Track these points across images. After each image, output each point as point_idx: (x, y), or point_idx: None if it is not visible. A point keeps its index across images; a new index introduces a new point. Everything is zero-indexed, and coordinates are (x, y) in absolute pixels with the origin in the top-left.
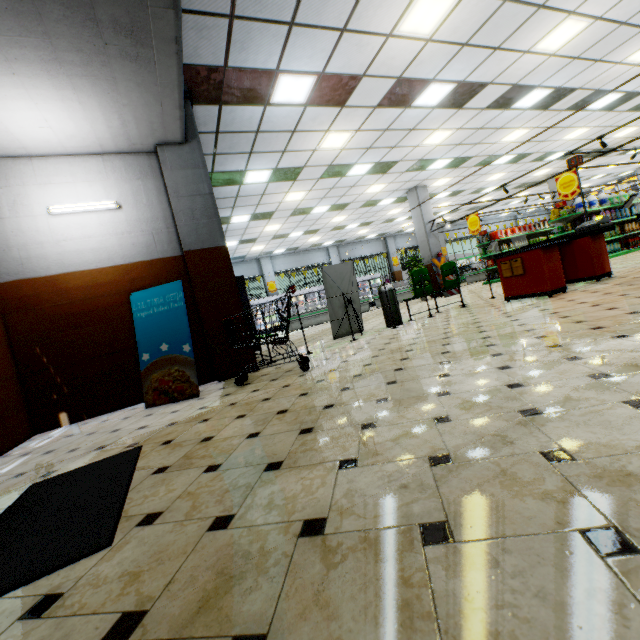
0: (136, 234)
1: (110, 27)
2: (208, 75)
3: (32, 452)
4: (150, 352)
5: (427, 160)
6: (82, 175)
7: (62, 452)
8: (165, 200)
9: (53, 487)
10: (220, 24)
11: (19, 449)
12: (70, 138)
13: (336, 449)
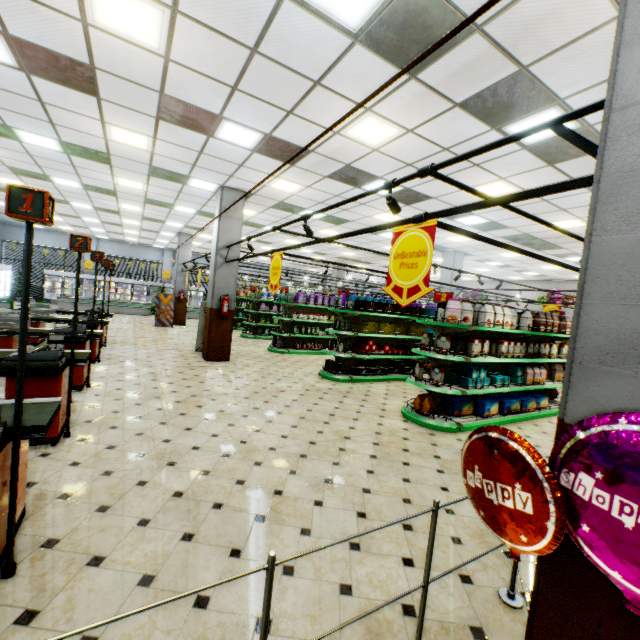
0: None
1: None
2: None
3: None
4: None
5: (154, 218)
6: None
7: None
8: None
9: None
10: None
11: None
12: None
13: None
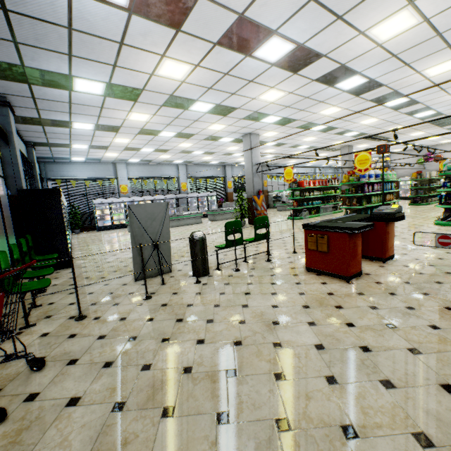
0: None
1: None
2: None
3: None
4: None
5: (261, 113)
6: None
7: None
8: None
9: None
10: None
11: None
12: None
13: None
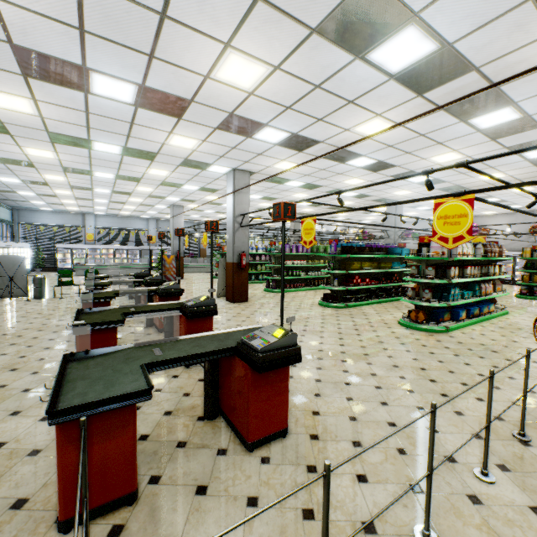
0: None
1: None
2: None
3: None
4: None
5: (158, 196)
6: None
7: None
8: None
9: None
10: None
11: None
12: None
13: None
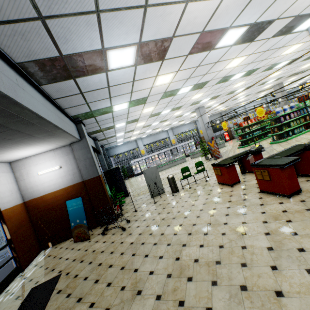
0: (67, 176)
1: (42, 136)
2: (86, 114)
3: (37, 265)
4: (74, 222)
5: (197, 101)
6: (47, 158)
7: (44, 268)
8: (76, 161)
9: (35, 292)
10: (84, 105)
11: (35, 260)
12: (41, 150)
13: (95, 296)
